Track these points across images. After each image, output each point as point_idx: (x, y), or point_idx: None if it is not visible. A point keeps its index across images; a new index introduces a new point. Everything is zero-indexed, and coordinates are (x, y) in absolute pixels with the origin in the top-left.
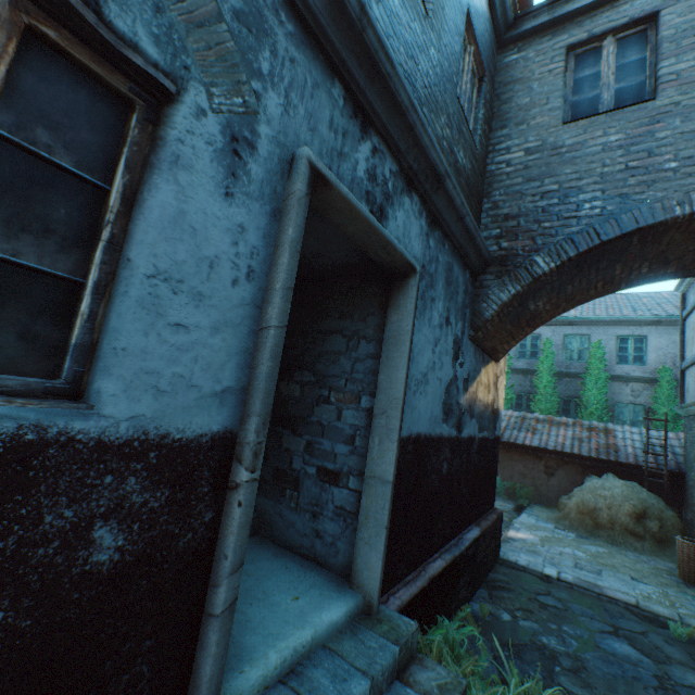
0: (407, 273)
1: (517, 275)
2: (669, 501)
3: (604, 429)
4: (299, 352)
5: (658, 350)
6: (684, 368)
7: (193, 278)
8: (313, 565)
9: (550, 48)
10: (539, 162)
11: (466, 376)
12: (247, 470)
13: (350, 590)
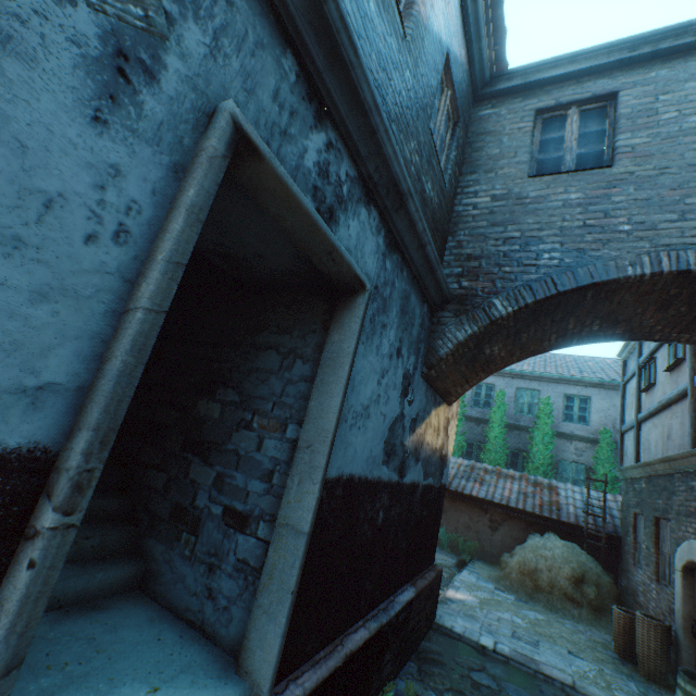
0: (356, 289)
1: (475, 315)
2: (606, 565)
3: (548, 485)
4: (227, 366)
5: (600, 411)
6: (624, 431)
7: (8, 213)
8: (197, 636)
9: (520, 108)
10: (504, 209)
11: (415, 415)
12: (56, 511)
13: (235, 676)
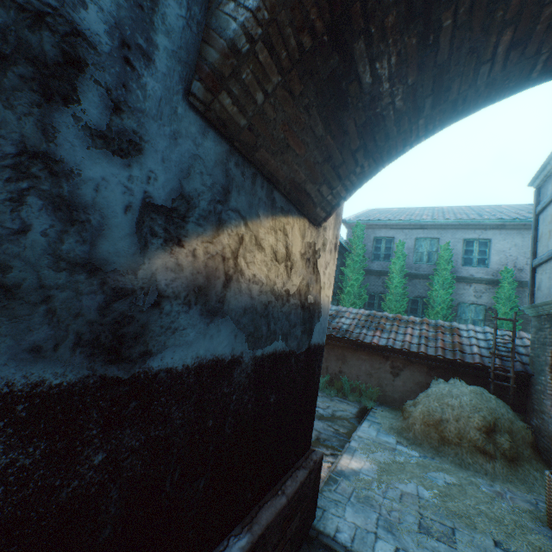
0: None
1: None
2: (513, 403)
3: (449, 328)
4: None
5: (501, 252)
6: (537, 265)
7: None
8: None
9: None
10: None
11: (177, 204)
12: None
13: None
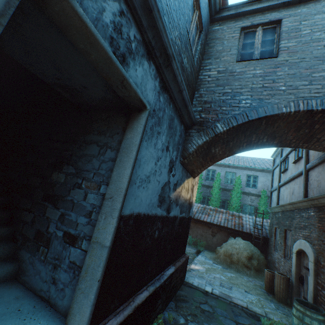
0: (141, 108)
1: (207, 131)
2: (262, 250)
3: (238, 215)
4: (69, 153)
5: (262, 182)
6: (272, 191)
7: None
8: (45, 306)
9: (233, 26)
10: (223, 78)
11: (176, 182)
12: None
13: None
